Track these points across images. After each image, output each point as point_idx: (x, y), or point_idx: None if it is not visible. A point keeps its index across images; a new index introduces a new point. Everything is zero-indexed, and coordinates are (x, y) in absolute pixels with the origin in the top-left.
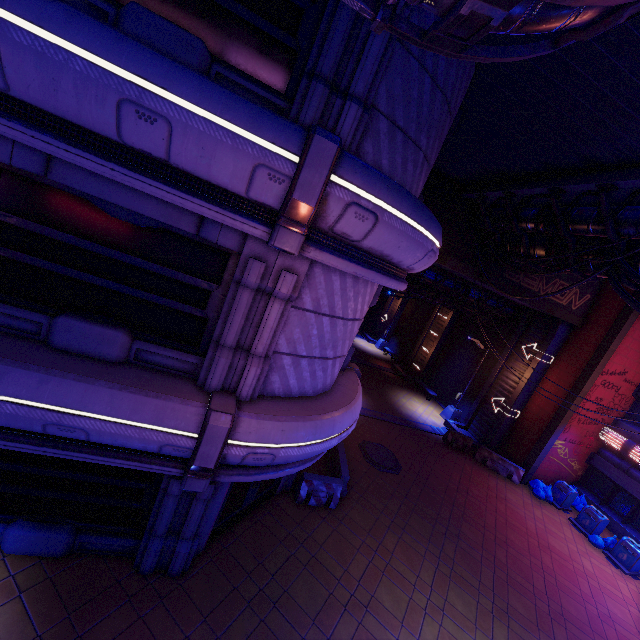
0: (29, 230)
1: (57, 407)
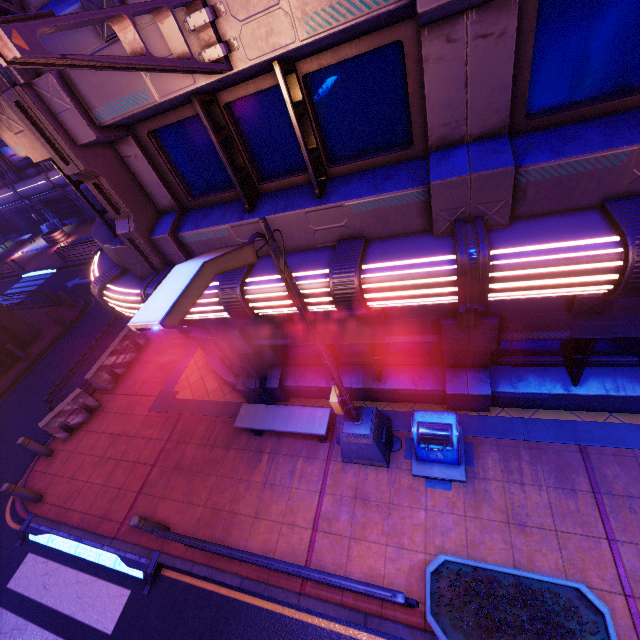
0: (11, 158)
1: (32, 186)
